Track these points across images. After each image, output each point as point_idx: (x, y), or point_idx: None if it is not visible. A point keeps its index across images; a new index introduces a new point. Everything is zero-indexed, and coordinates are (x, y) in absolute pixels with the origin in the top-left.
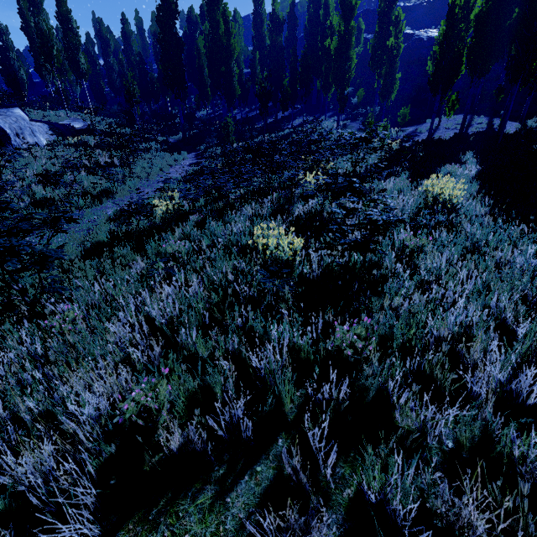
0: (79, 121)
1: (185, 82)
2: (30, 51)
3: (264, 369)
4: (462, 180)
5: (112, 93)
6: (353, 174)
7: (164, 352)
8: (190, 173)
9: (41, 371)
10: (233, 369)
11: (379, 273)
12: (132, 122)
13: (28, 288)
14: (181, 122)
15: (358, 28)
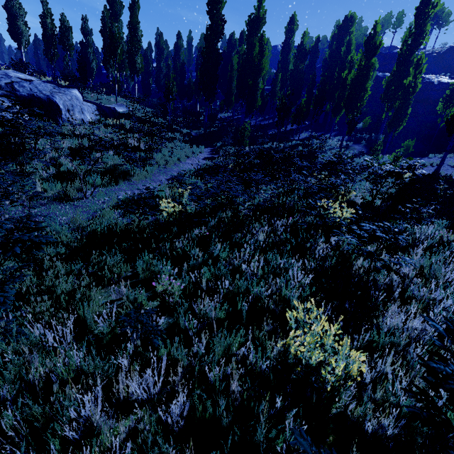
0: (123, 106)
1: (215, 89)
2: (102, 49)
3: None
4: None
5: (156, 89)
6: (373, 207)
7: None
8: (203, 167)
9: None
10: None
11: None
12: (165, 114)
13: None
14: (205, 121)
15: None
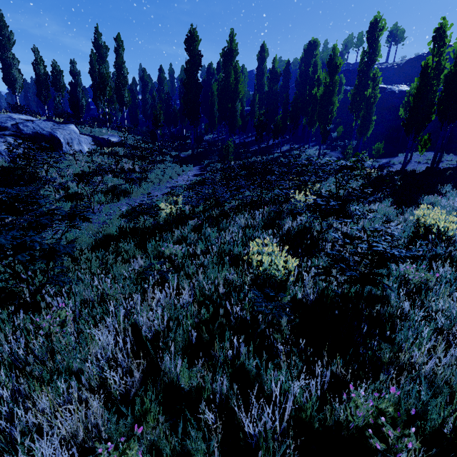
0: (115, 136)
1: (199, 114)
2: (91, 87)
3: (258, 436)
4: (454, 213)
5: (143, 118)
6: (337, 196)
7: (144, 373)
8: (193, 182)
9: (14, 381)
10: (220, 429)
11: (384, 311)
12: (154, 140)
13: (37, 274)
14: (192, 142)
15: (340, 81)
